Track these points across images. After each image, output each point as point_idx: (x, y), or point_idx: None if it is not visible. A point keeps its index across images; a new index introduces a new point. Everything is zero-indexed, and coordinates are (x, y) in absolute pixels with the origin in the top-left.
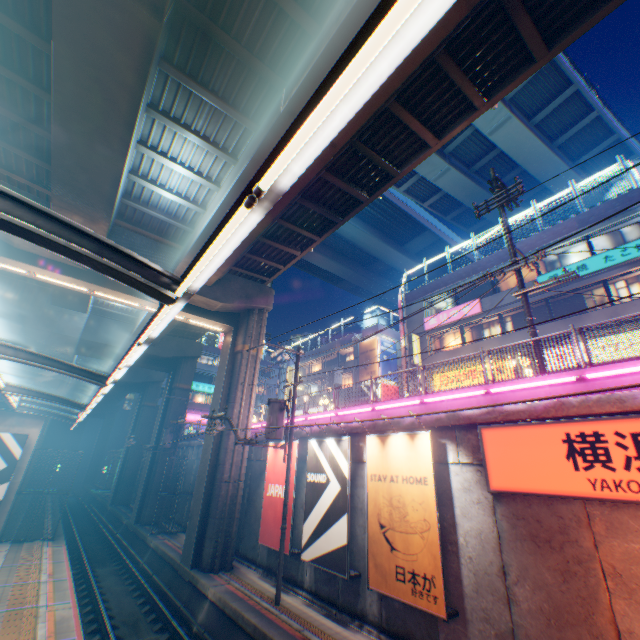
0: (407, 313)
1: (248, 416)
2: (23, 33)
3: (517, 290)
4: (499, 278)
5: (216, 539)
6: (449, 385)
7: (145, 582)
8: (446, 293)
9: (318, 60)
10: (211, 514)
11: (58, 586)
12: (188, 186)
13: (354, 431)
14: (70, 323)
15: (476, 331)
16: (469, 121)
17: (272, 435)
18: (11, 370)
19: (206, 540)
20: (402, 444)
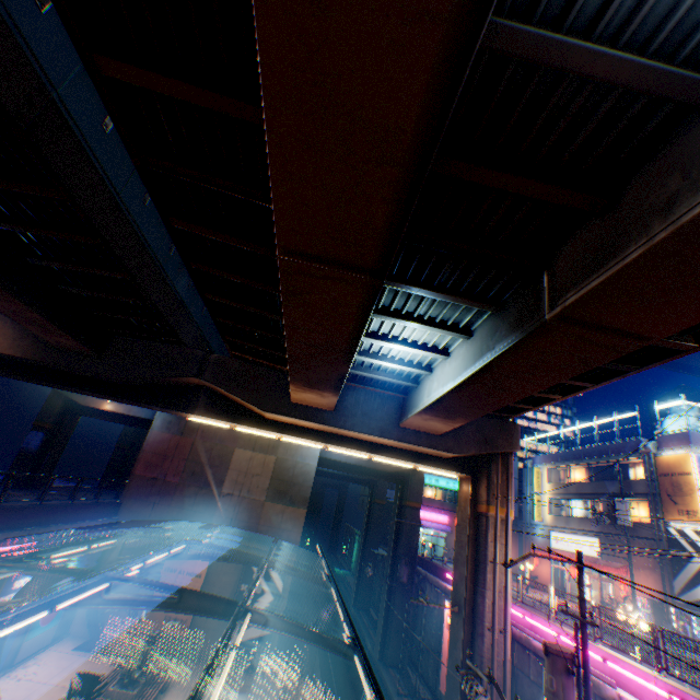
0: None
1: (504, 612)
2: (259, 285)
3: None
4: None
5: None
6: None
7: None
8: None
9: (622, 268)
10: None
11: None
12: (410, 354)
13: None
14: (309, 450)
15: None
16: None
17: None
18: (270, 499)
19: None
20: None
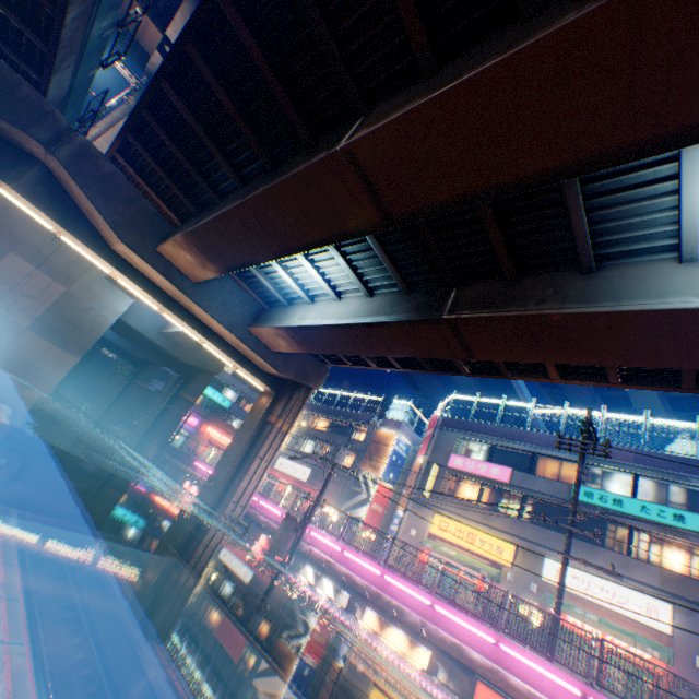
0: (438, 436)
1: (252, 493)
2: (247, 133)
3: (562, 551)
4: (539, 458)
5: (172, 607)
6: (446, 534)
7: (84, 616)
8: (484, 441)
9: (504, 316)
10: (177, 579)
11: (12, 611)
12: (310, 280)
13: (355, 587)
14: (114, 303)
15: (494, 496)
16: (596, 384)
17: (277, 552)
18: (36, 331)
19: (162, 603)
20: (399, 644)
